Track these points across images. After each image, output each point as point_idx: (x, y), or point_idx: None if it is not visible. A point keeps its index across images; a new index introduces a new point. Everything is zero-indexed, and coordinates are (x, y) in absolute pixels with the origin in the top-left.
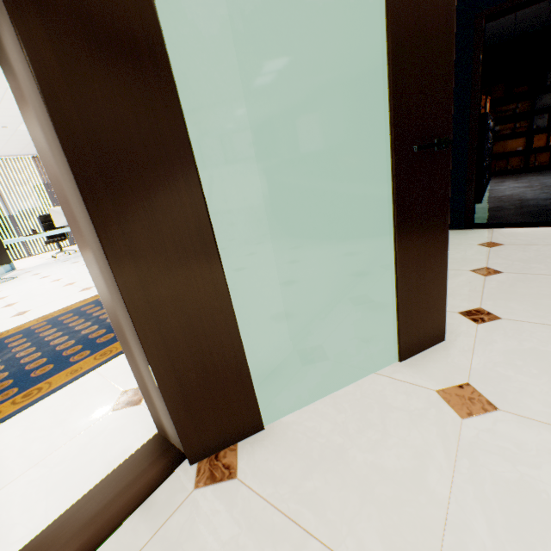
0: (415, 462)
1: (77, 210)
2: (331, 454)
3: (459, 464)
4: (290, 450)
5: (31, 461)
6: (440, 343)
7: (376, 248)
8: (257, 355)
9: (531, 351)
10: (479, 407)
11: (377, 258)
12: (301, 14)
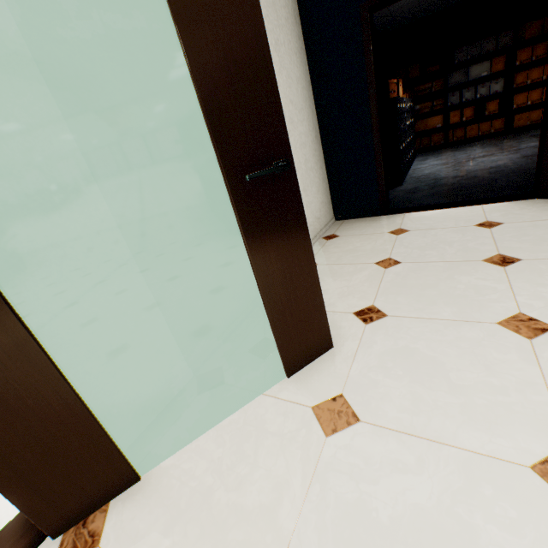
0: (273, 496)
1: None
2: (198, 499)
3: (311, 491)
4: (160, 502)
5: None
6: (329, 350)
7: None
8: (144, 394)
9: (403, 350)
10: (345, 421)
11: None
12: (144, 22)
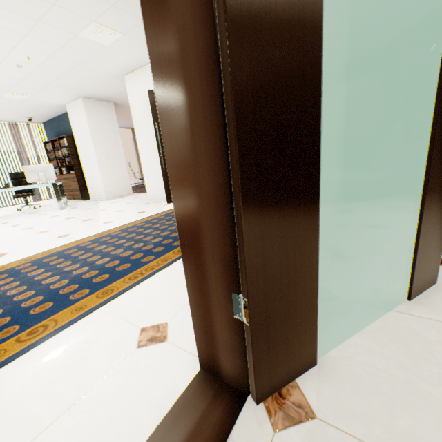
0: None
1: (194, 121)
2: (402, 388)
3: None
4: (357, 386)
5: (60, 405)
6: (433, 285)
7: (331, 210)
8: None
9: None
10: None
11: (331, 219)
12: None
